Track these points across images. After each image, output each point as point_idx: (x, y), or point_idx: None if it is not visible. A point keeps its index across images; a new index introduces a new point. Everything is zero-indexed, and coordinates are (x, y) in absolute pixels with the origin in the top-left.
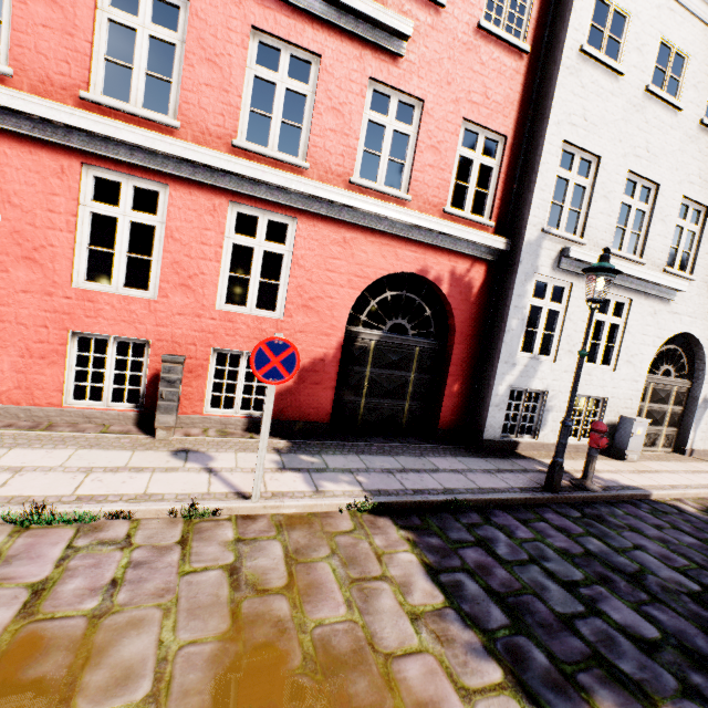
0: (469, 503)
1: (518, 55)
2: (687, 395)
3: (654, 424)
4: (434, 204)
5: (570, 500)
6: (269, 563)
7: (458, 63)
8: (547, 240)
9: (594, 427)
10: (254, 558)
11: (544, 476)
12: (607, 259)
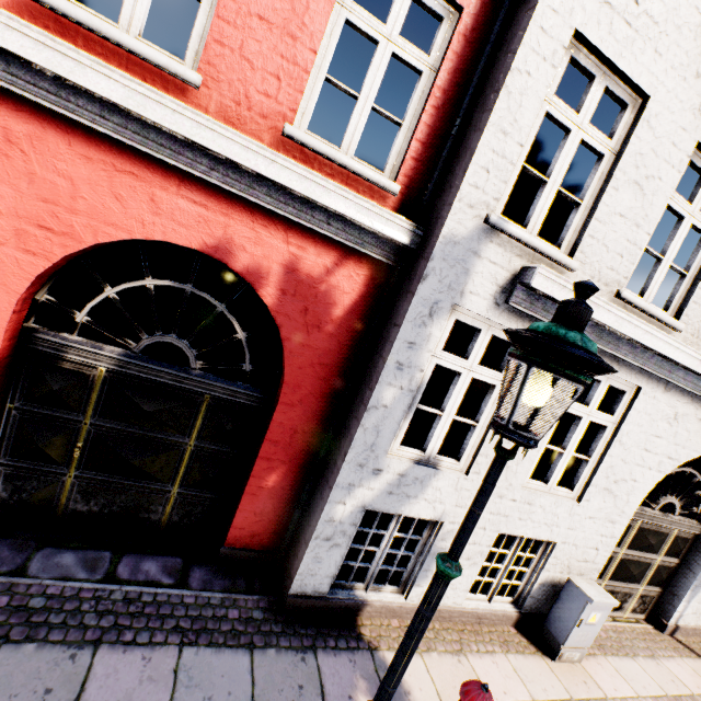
0: None
1: None
2: (691, 543)
3: (627, 579)
4: (262, 110)
5: None
6: None
7: None
8: (494, 243)
9: None
10: None
11: None
12: (581, 318)
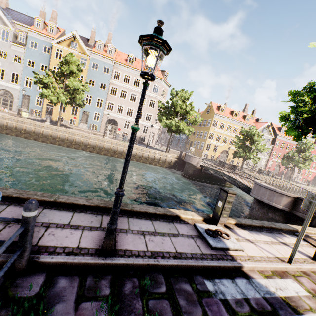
0: None
1: None
2: None
3: None
4: None
5: None
6: None
7: None
8: None
9: None
10: None
11: None
12: None
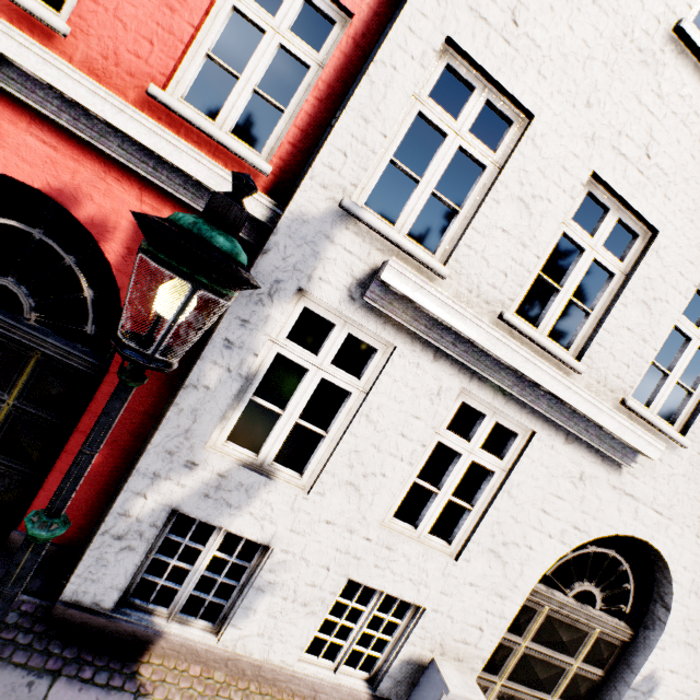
0: None
1: None
2: (620, 652)
3: (532, 684)
4: (131, 69)
5: None
6: None
7: None
8: (350, 231)
9: None
10: None
11: None
12: (217, 208)
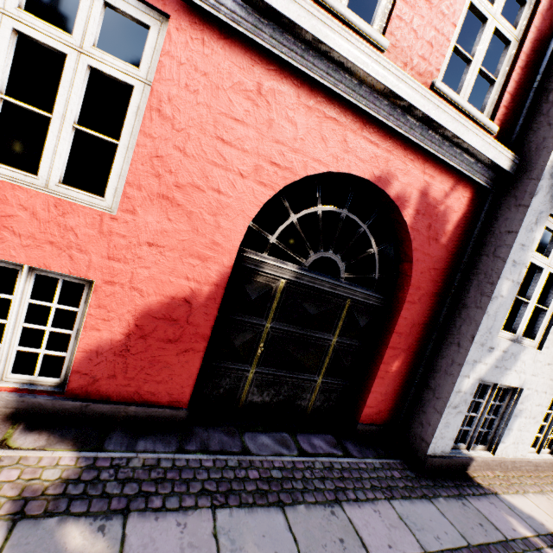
0: None
1: None
2: None
3: None
4: (419, 69)
5: None
6: None
7: None
8: None
9: None
10: None
11: None
12: None
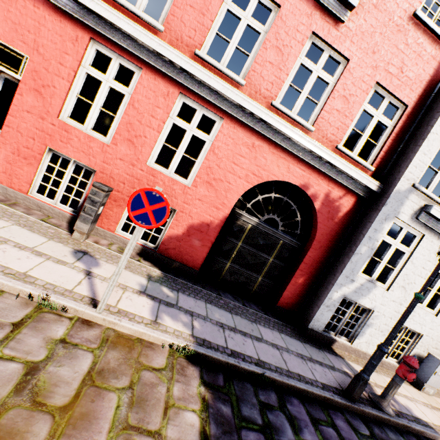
0: (273, 382)
1: (439, 45)
2: None
3: None
4: (330, 139)
5: (363, 413)
6: (68, 375)
7: (387, 39)
8: (414, 194)
9: (406, 360)
10: (61, 364)
11: (348, 379)
12: None
